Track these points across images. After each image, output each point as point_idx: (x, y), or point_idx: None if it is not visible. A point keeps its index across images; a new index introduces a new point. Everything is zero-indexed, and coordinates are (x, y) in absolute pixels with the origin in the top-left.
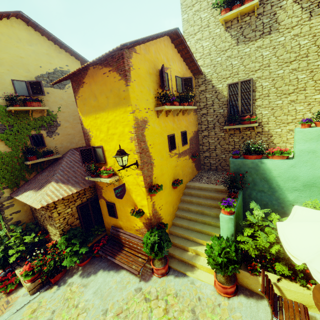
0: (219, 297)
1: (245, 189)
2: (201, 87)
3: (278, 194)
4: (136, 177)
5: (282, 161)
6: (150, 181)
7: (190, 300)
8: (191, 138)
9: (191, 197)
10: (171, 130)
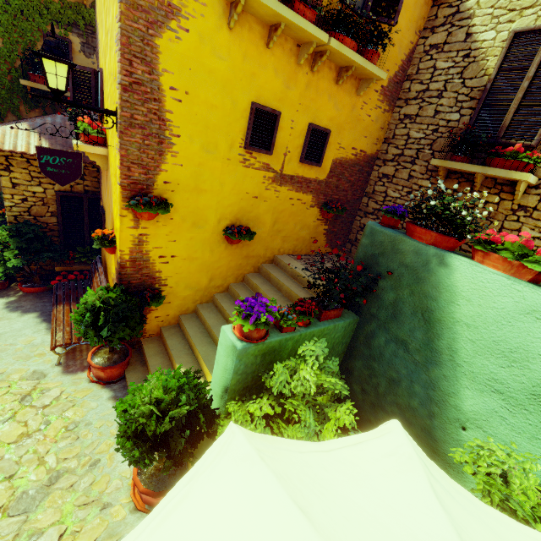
0: (126, 492)
1: (368, 317)
2: (437, 34)
3: (439, 373)
4: (115, 155)
5: (507, 282)
6: (143, 181)
7: (78, 453)
8: (343, 163)
9: (266, 282)
10: (275, 97)
